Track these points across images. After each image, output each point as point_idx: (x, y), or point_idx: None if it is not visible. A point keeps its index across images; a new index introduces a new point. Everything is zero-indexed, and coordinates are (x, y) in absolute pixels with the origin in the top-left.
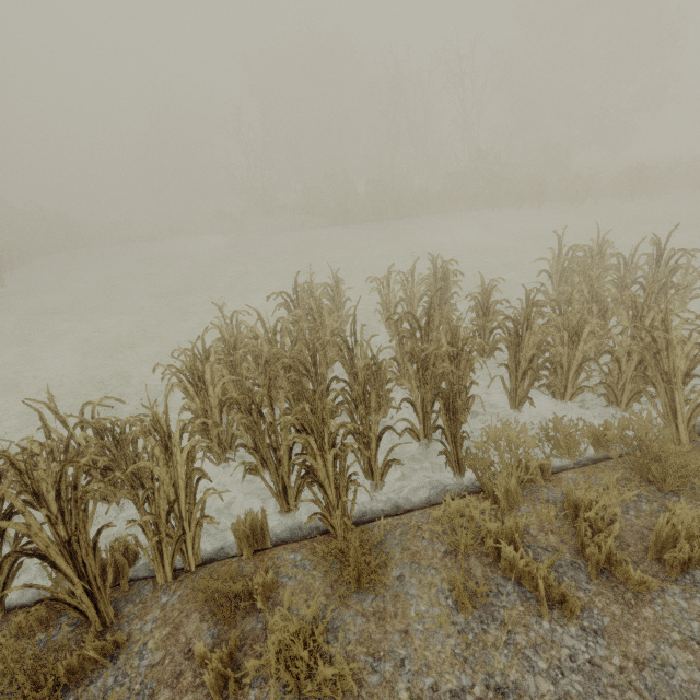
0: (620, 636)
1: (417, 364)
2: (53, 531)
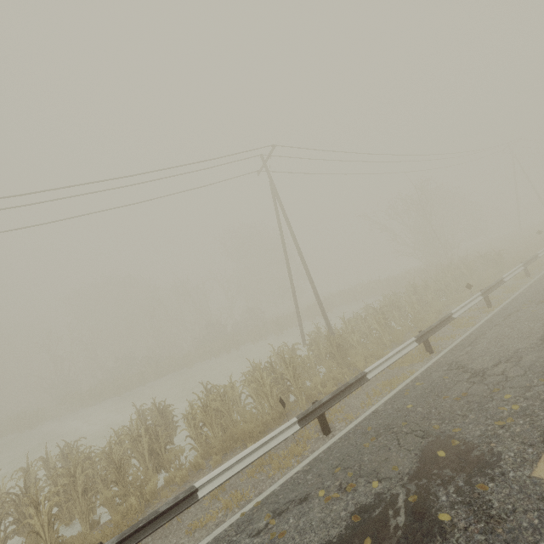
0: None
1: None
2: None
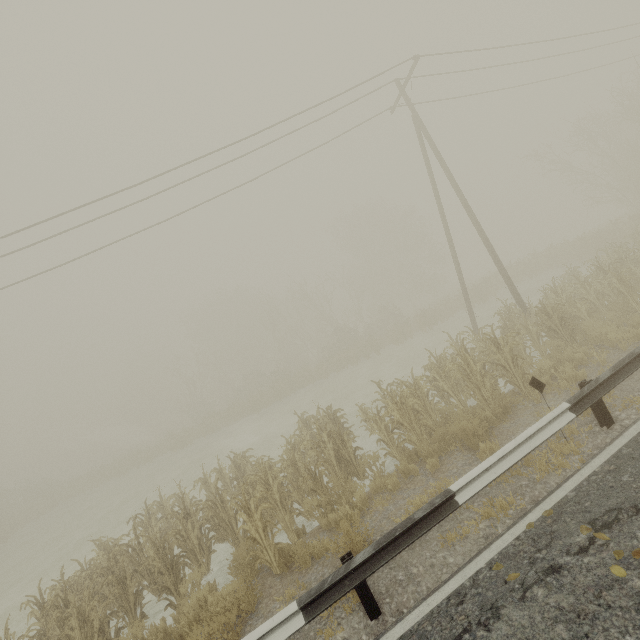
0: None
1: (157, 548)
2: None
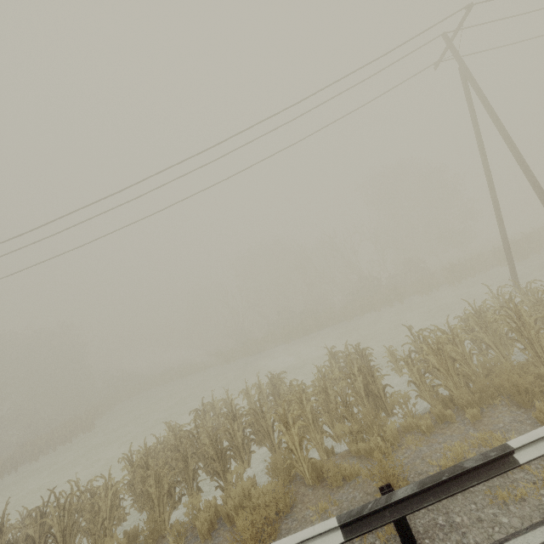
0: (222, 543)
1: (211, 438)
2: (60, 524)
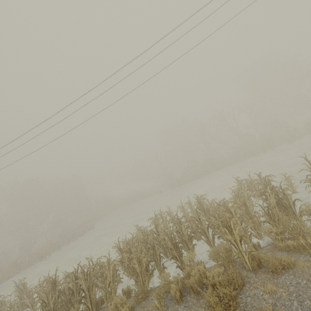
0: (191, 307)
1: (167, 235)
2: (85, 284)
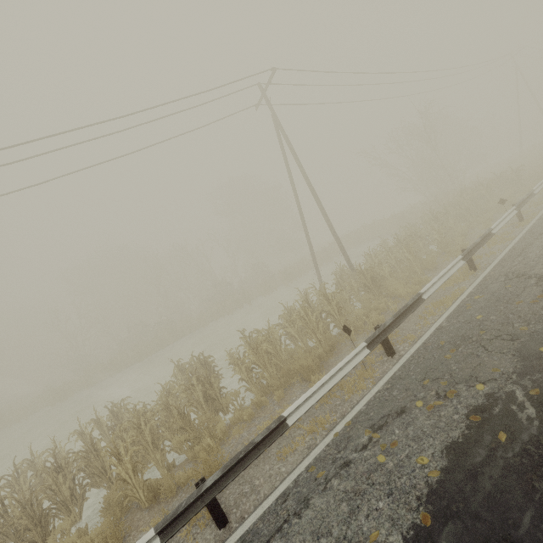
0: None
1: (23, 506)
2: None
